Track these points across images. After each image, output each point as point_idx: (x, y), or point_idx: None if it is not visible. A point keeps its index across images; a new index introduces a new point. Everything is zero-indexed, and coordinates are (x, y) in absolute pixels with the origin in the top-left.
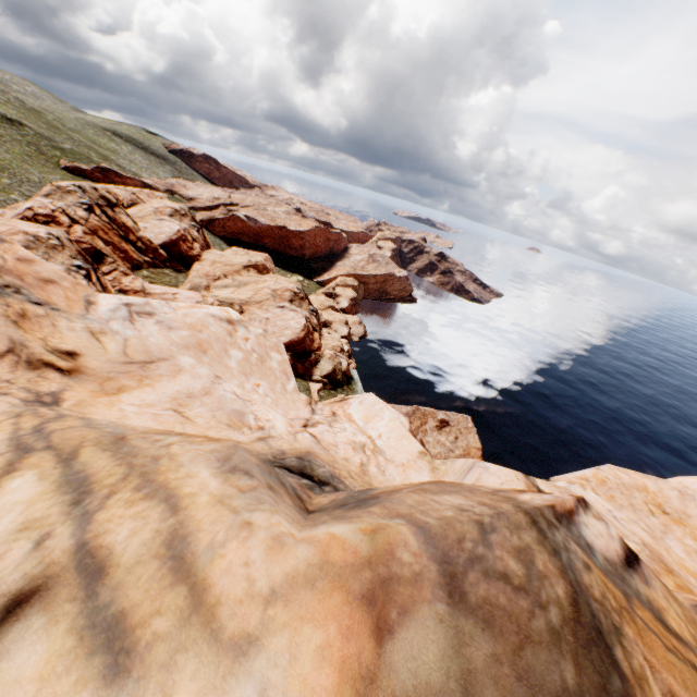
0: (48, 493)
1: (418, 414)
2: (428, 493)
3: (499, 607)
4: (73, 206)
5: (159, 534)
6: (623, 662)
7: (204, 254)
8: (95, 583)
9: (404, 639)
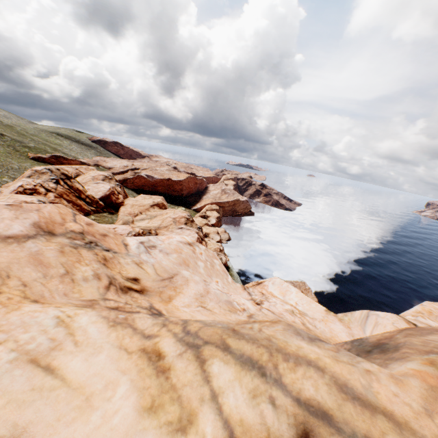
0: (241, 372)
1: None
2: (417, 336)
3: None
4: (47, 181)
5: (329, 385)
6: None
7: (125, 201)
8: (331, 422)
9: None
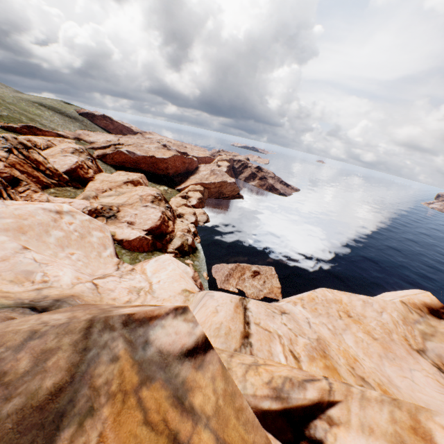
0: None
1: (239, 268)
2: (49, 314)
3: None
4: None
5: None
6: (63, 442)
7: (96, 176)
8: None
9: None
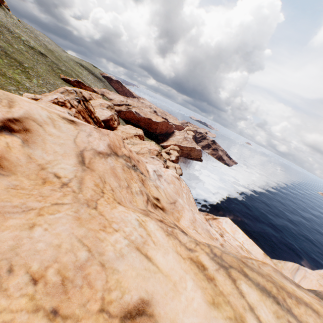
0: (262, 296)
1: None
2: None
3: None
4: (72, 99)
5: None
6: None
7: (118, 127)
8: None
9: None
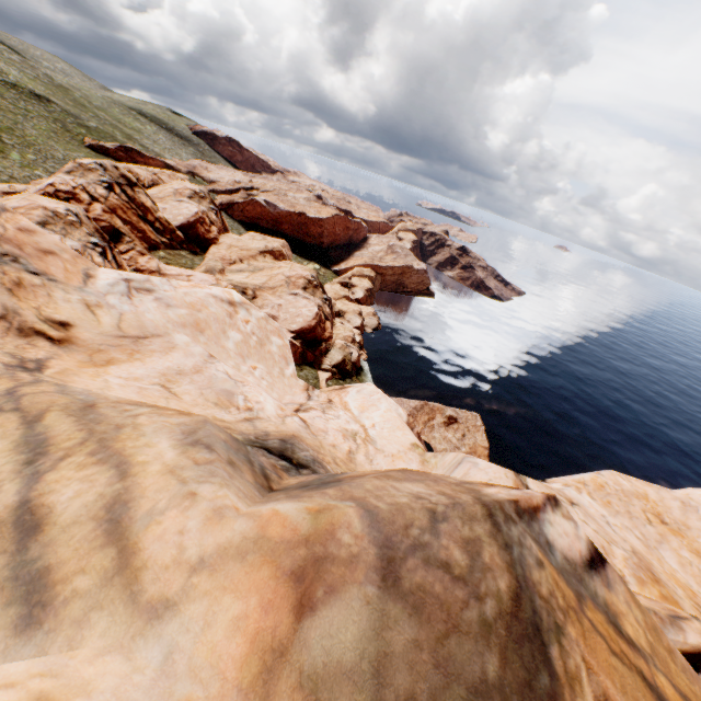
0: (5, 452)
1: (426, 409)
2: (391, 480)
3: (432, 594)
4: (94, 184)
5: (102, 497)
6: (557, 661)
7: (221, 237)
8: (28, 538)
9: (325, 617)
